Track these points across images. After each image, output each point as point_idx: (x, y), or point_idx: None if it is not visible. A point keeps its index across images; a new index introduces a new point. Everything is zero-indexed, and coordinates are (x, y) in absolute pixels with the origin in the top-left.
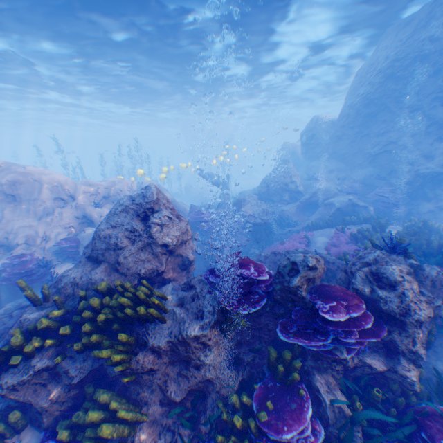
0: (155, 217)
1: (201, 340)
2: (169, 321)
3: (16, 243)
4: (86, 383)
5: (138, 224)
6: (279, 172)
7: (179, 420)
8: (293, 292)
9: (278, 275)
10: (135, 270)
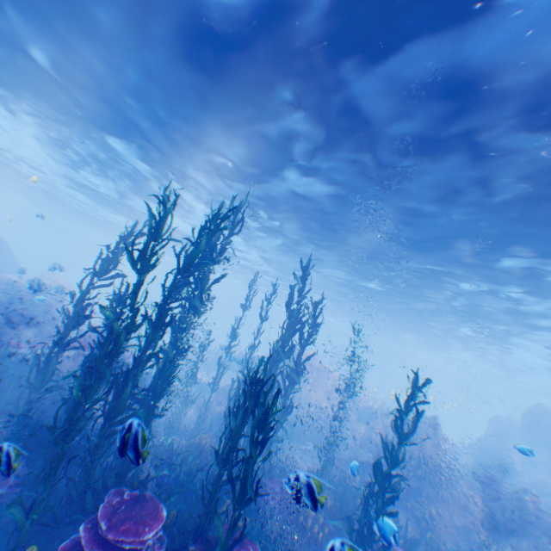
0: (439, 432)
1: (473, 498)
2: (455, 483)
3: (311, 402)
4: (408, 492)
5: (431, 432)
6: (494, 439)
7: (455, 534)
8: (523, 501)
9: (514, 491)
10: (428, 454)
